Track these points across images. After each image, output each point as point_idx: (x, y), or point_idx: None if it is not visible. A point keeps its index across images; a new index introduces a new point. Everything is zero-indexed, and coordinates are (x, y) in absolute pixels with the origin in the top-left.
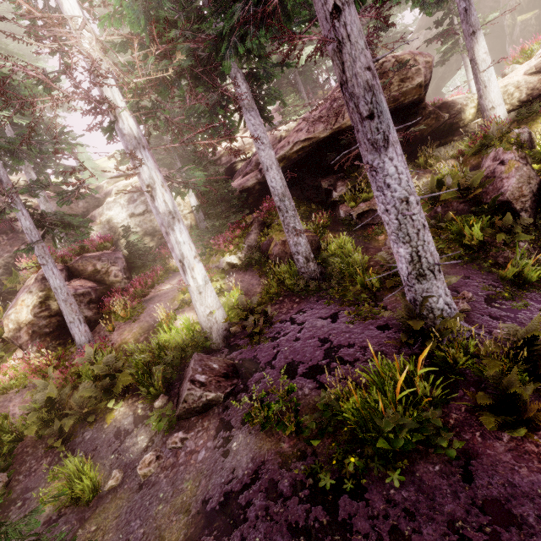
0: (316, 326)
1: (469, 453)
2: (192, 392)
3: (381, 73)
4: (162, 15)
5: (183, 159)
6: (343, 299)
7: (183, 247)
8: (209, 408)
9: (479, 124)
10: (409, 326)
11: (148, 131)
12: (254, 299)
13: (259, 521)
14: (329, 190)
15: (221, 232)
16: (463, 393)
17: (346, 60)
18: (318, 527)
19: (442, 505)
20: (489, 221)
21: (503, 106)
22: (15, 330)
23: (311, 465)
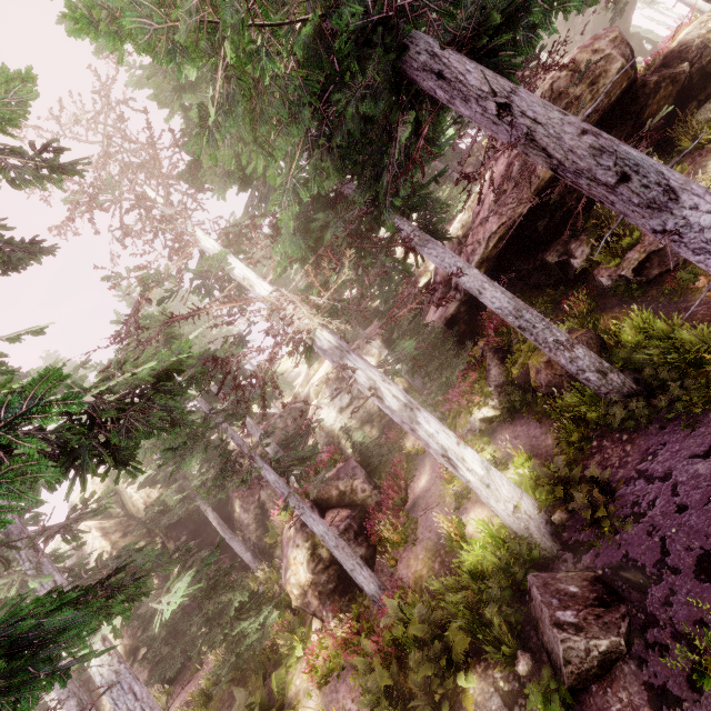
0: (699, 475)
1: None
2: (569, 645)
3: (556, 98)
4: (313, 227)
5: (362, 323)
6: None
7: (439, 437)
8: (610, 666)
9: None
10: None
11: (342, 332)
12: (557, 462)
13: None
14: (562, 262)
15: (450, 384)
16: None
17: (545, 144)
18: None
19: None
20: None
21: None
22: (301, 596)
23: None
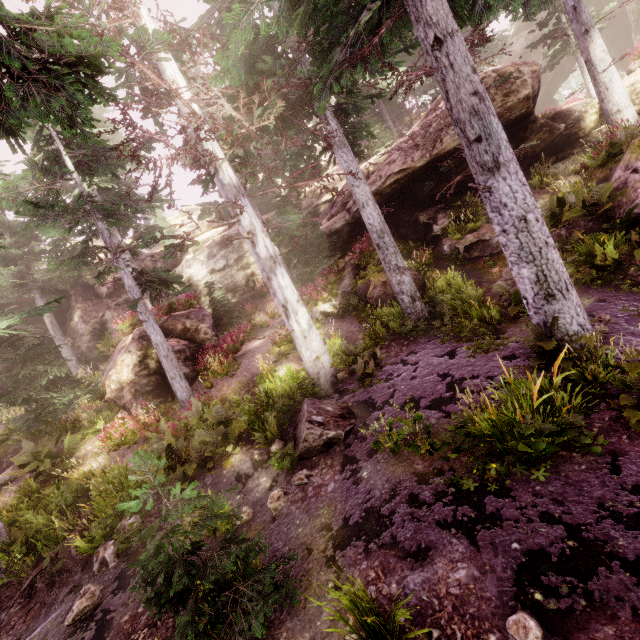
0: (432, 364)
1: (616, 452)
2: (311, 431)
3: None
4: (259, 67)
5: (262, 207)
6: (459, 336)
7: (286, 291)
8: (330, 447)
9: (603, 132)
10: (539, 350)
11: (245, 179)
12: (358, 344)
13: (407, 523)
14: (428, 224)
15: (310, 280)
16: (606, 405)
17: (451, 87)
18: (467, 520)
19: (590, 492)
20: (623, 238)
21: (631, 108)
22: (118, 390)
23: (450, 477)
